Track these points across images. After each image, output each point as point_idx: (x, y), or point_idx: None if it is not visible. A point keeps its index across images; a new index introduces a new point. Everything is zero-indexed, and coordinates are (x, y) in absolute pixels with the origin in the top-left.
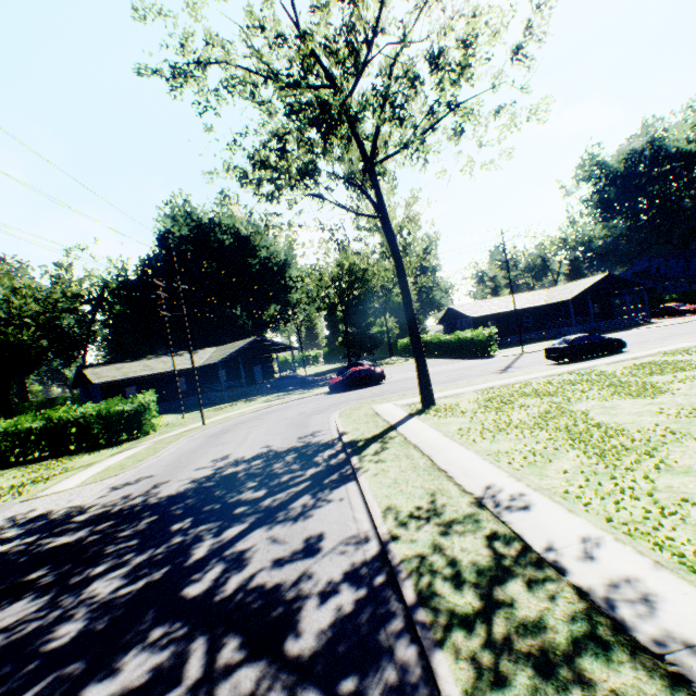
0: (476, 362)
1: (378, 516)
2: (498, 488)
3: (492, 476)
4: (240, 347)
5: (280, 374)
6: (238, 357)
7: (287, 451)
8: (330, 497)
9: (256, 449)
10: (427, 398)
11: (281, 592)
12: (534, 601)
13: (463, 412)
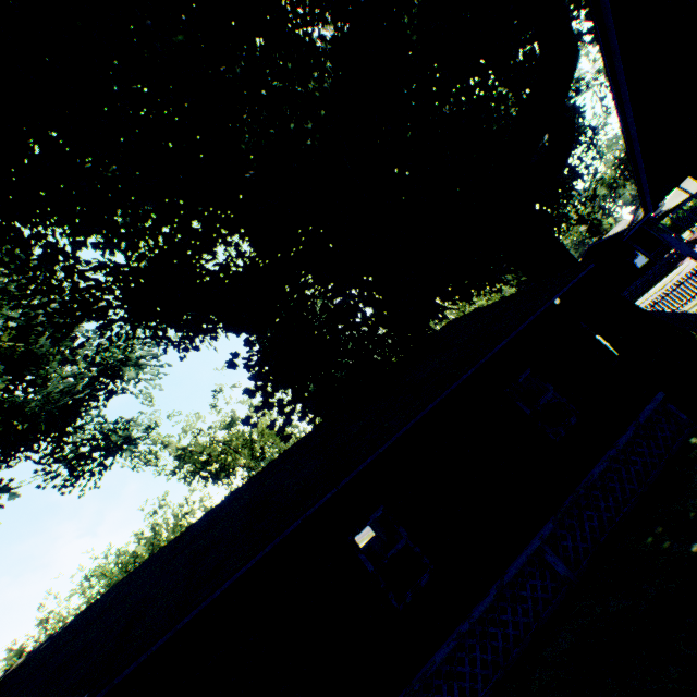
0: None
1: None
2: None
3: None
4: None
5: None
6: None
7: None
8: None
9: None
10: None
11: None
12: None
13: None
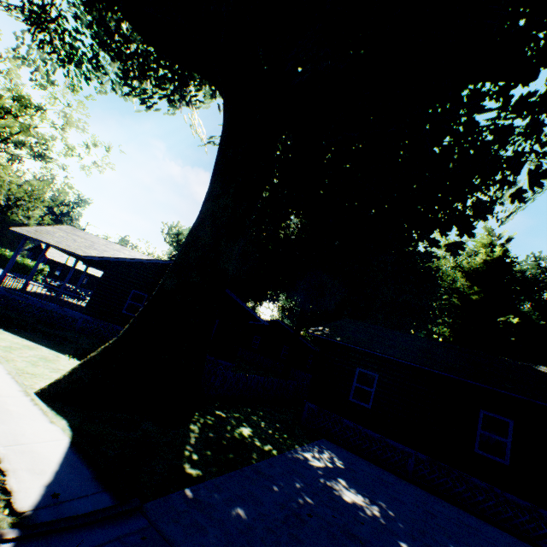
0: None
1: None
2: None
3: None
4: None
5: None
6: None
7: None
8: None
9: None
10: None
11: None
12: None
13: None
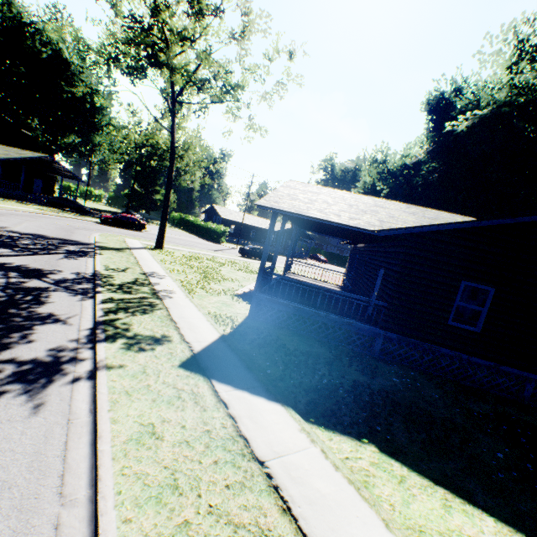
0: (208, 243)
1: (99, 266)
2: (157, 273)
3: (158, 271)
4: (28, 157)
5: (60, 195)
6: (23, 164)
7: (55, 238)
8: (77, 258)
9: (29, 231)
10: (160, 244)
11: (42, 271)
12: (139, 287)
13: (173, 255)
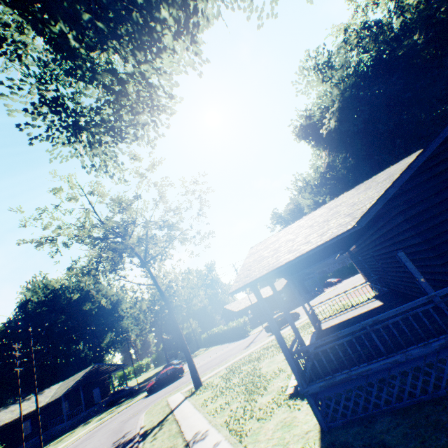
0: (239, 342)
1: None
2: (199, 432)
3: (201, 426)
4: (81, 377)
5: (114, 390)
6: (79, 386)
7: None
8: None
9: None
10: (197, 382)
11: None
12: None
13: (212, 386)
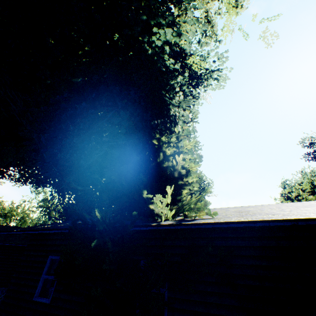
0: None
1: None
2: None
3: None
4: None
5: None
6: None
7: None
8: None
9: None
10: None
11: None
12: None
13: None
